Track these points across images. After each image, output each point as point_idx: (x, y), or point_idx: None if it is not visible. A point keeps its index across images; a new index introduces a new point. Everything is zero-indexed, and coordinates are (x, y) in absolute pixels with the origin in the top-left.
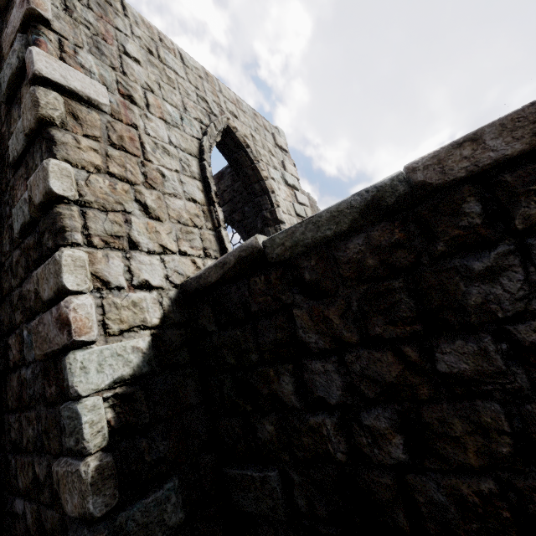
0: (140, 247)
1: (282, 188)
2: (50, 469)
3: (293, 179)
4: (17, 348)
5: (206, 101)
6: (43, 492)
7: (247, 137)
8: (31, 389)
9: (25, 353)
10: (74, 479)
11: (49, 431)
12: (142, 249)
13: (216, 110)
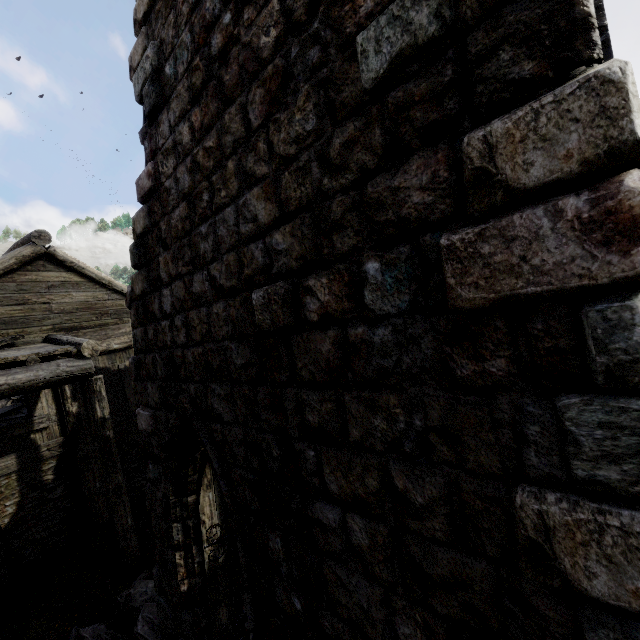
0: None
1: None
2: (458, 492)
3: None
4: (336, 292)
5: None
6: (423, 519)
7: None
8: (388, 358)
9: (369, 300)
10: (636, 545)
11: (463, 434)
12: None
13: None
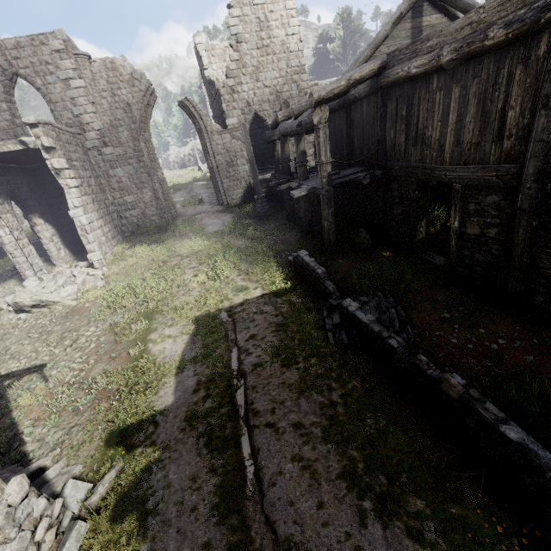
0: None
1: (58, 85)
2: None
3: (67, 73)
4: None
5: (1, 66)
6: None
7: (28, 67)
8: None
9: None
10: None
11: None
12: None
13: (7, 66)
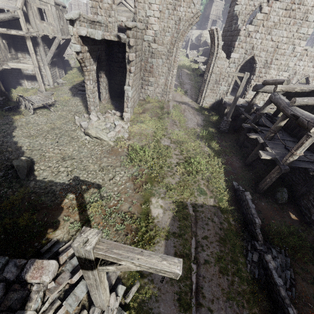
0: (98, 15)
1: None
2: None
3: None
4: None
5: None
6: None
7: None
8: None
9: None
10: None
11: None
12: (99, 15)
13: None
